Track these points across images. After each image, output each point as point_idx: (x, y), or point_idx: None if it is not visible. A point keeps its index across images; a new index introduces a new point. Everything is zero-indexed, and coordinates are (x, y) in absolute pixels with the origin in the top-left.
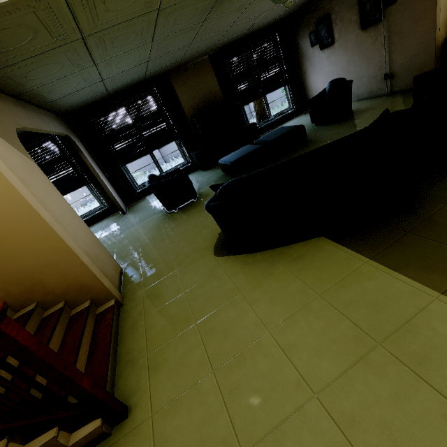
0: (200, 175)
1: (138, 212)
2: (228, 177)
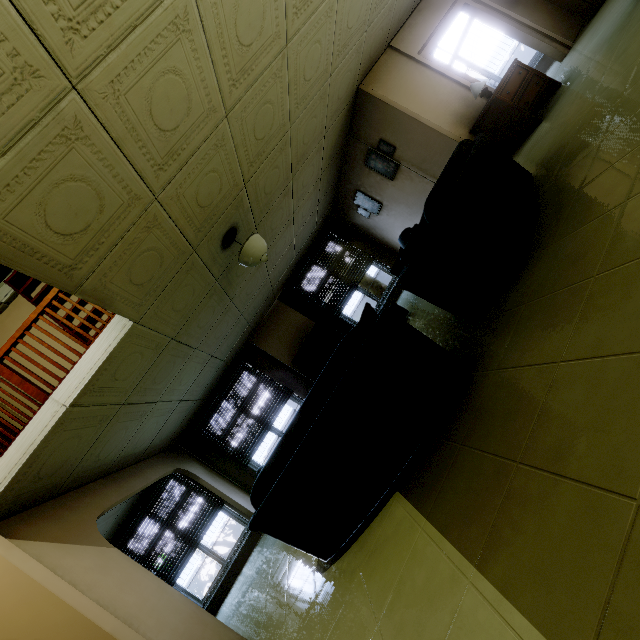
0: None
1: None
2: None
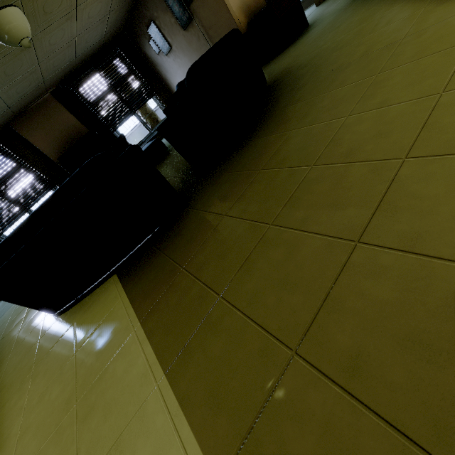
0: None
1: None
2: None
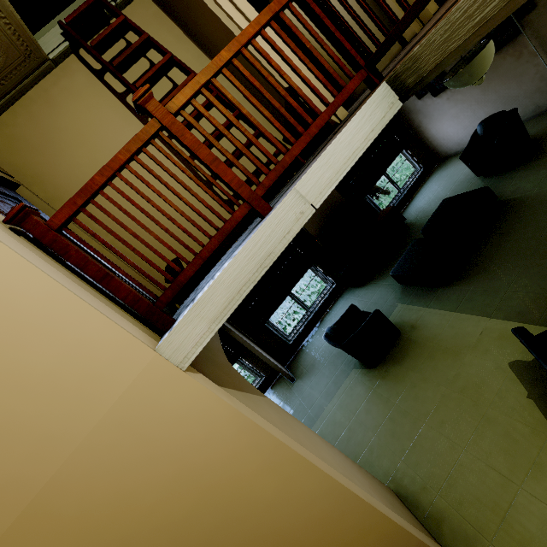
0: (361, 295)
1: (313, 374)
2: (417, 288)
